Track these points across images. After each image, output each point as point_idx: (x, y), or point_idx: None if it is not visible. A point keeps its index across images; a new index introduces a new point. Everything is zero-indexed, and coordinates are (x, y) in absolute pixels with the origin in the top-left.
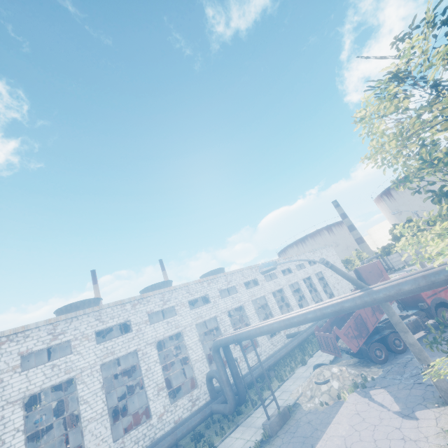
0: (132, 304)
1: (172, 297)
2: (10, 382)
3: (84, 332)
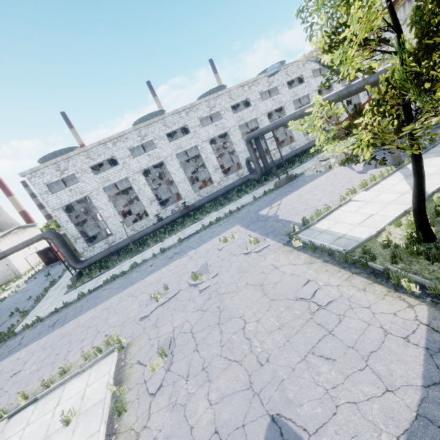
0: (185, 112)
1: (216, 104)
2: (131, 163)
3: (159, 134)
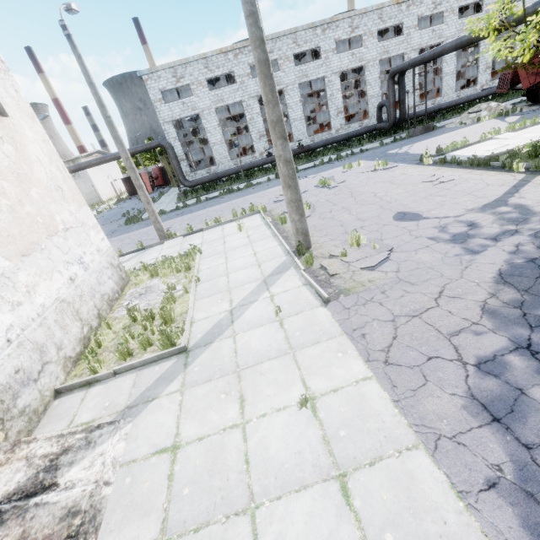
0: (322, 28)
1: (361, 24)
2: (248, 84)
3: (285, 53)
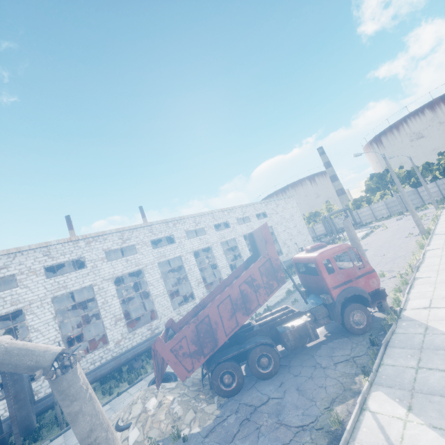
0: None
1: (13, 263)
2: None
3: None
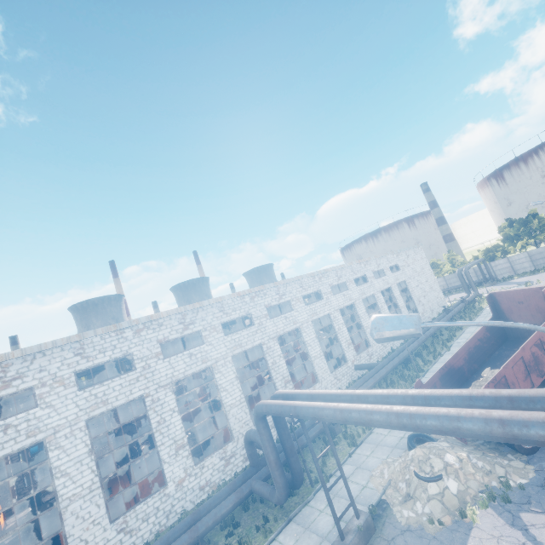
0: (135, 329)
1: (197, 319)
2: None
3: (56, 373)
